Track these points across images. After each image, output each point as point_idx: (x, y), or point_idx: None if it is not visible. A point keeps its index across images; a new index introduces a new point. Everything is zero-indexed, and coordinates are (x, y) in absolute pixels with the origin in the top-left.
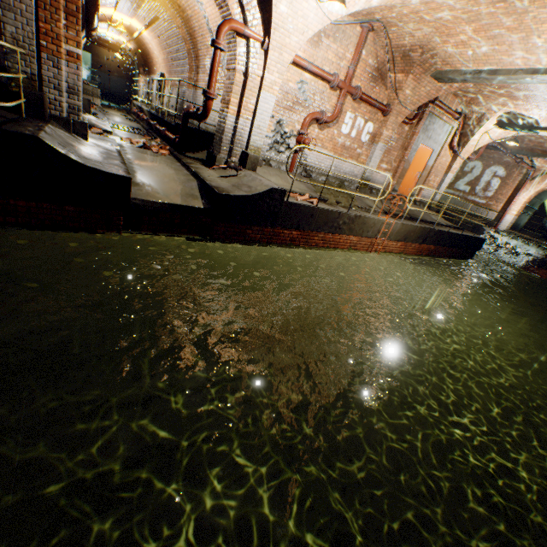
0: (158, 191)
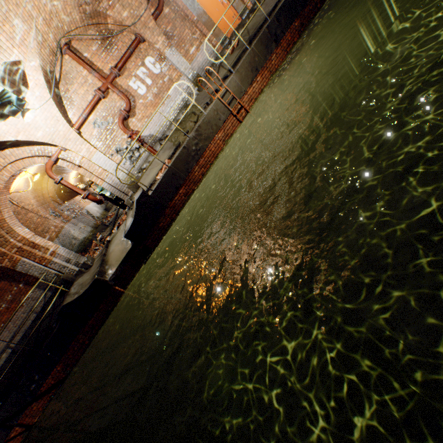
0: (116, 261)
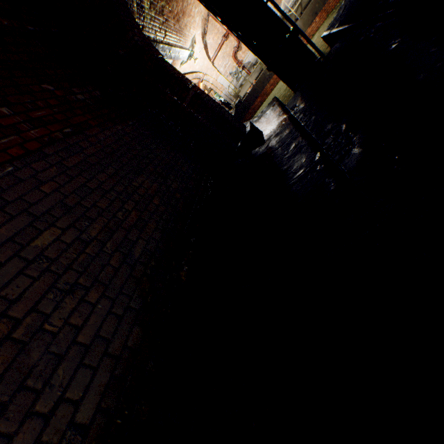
0: None
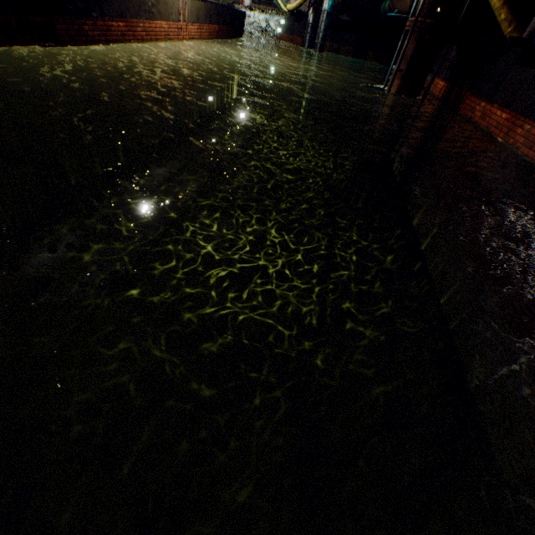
0: None
